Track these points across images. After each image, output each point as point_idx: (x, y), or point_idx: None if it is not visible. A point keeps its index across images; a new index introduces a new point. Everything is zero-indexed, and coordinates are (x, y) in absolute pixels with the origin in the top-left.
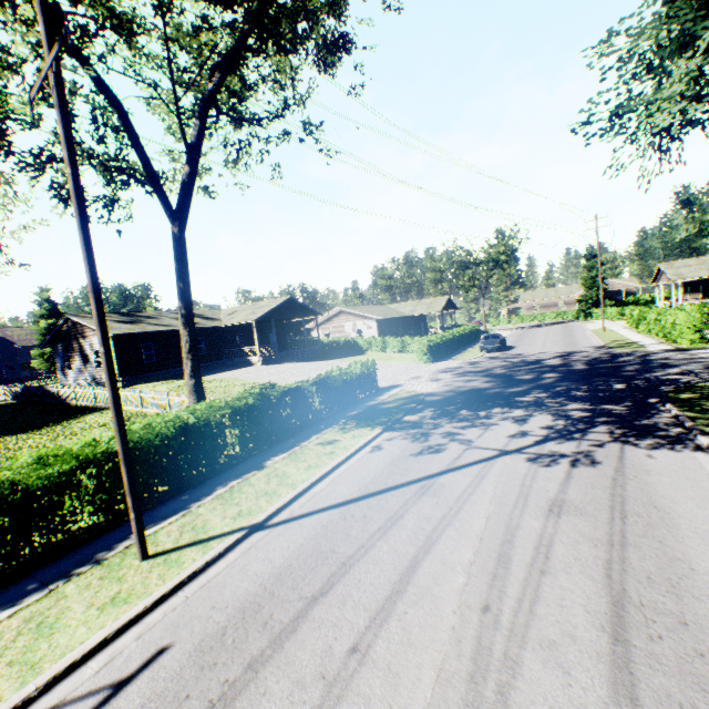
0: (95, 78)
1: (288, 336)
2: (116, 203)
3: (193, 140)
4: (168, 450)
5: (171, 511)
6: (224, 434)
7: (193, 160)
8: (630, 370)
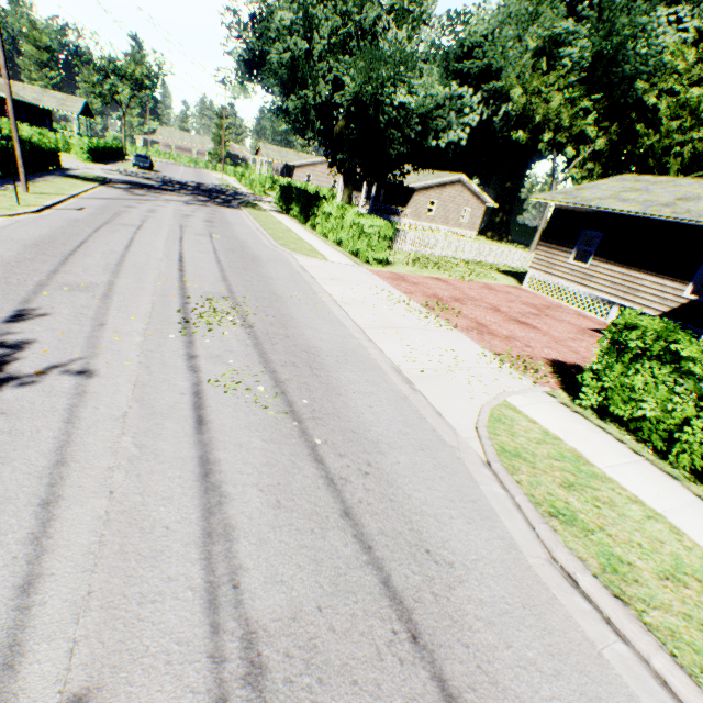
0: None
1: None
2: None
3: None
4: None
5: (2, 185)
6: None
7: None
8: (230, 195)
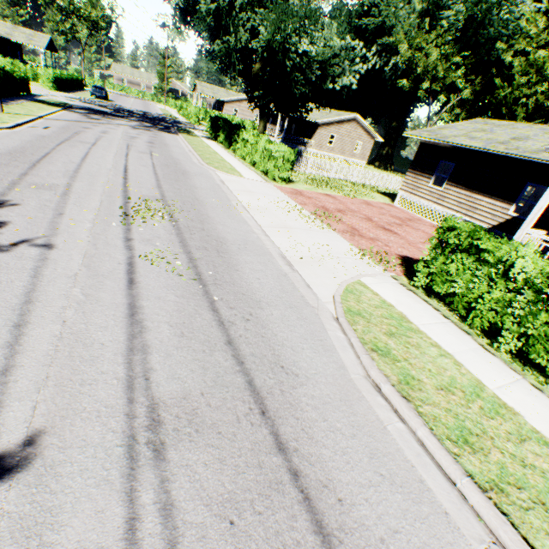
0: None
1: None
2: None
3: None
4: None
5: None
6: None
7: None
8: (170, 123)
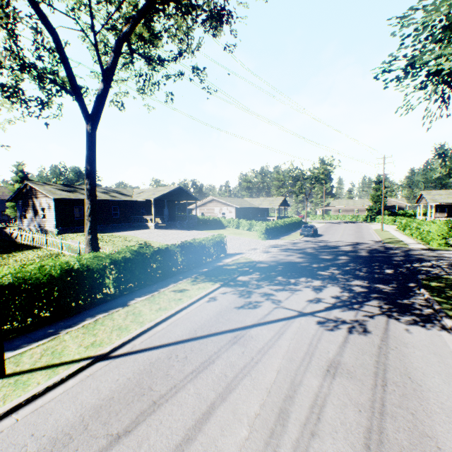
0: (38, 11)
1: (177, 211)
2: (46, 103)
3: (108, 66)
4: (54, 286)
5: (44, 334)
6: (102, 278)
7: (106, 80)
8: (397, 260)
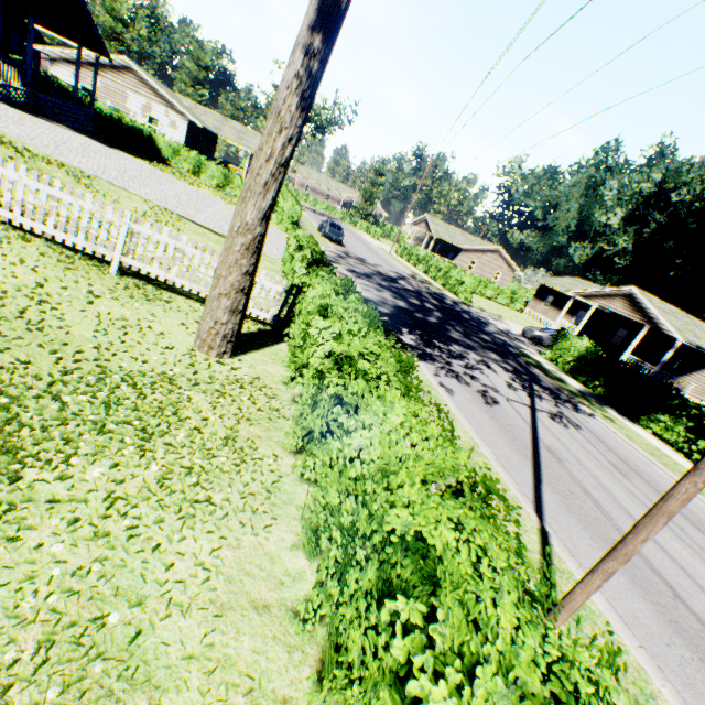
0: None
1: None
2: None
3: None
4: None
5: None
6: None
7: None
8: (470, 320)
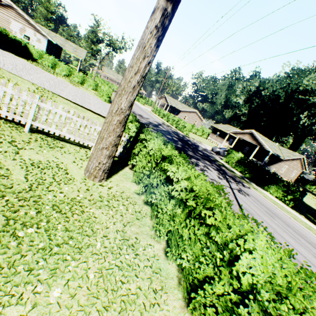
0: None
1: None
2: None
3: None
4: None
5: None
6: None
7: None
8: (192, 144)
